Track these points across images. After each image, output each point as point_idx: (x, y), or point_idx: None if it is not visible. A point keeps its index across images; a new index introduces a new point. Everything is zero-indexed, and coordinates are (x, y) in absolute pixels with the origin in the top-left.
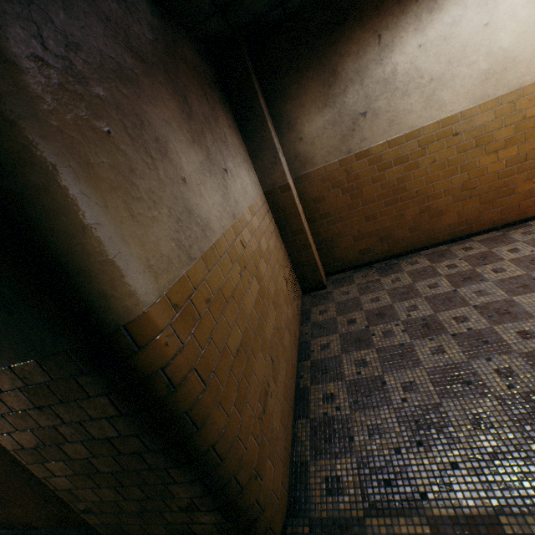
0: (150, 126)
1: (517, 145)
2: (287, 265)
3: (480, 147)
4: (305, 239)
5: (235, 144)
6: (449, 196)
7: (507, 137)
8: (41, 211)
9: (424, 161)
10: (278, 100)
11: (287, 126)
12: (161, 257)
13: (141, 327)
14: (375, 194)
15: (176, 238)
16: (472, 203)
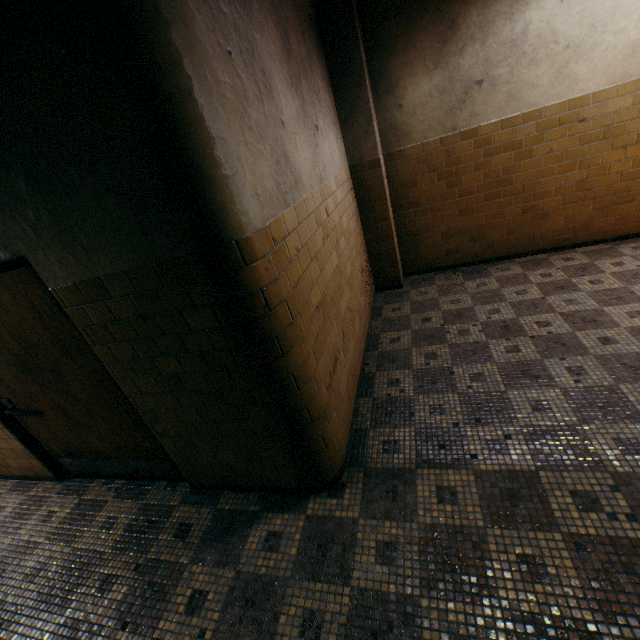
0: (258, 56)
1: None
2: (364, 254)
3: (607, 140)
4: (388, 228)
5: (326, 101)
6: (559, 197)
7: None
8: (185, 115)
9: (539, 150)
10: (381, 54)
11: (386, 88)
12: (265, 191)
13: (250, 246)
14: (476, 184)
15: (276, 179)
16: (584, 208)
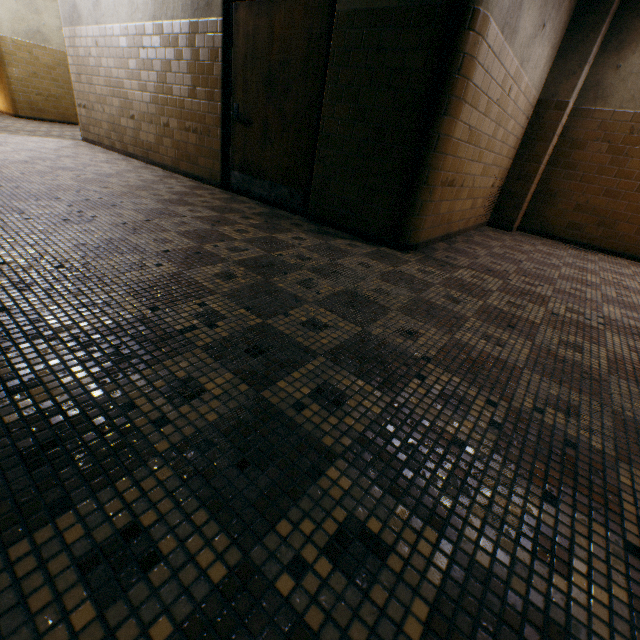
0: None
1: None
2: (500, 180)
3: None
4: (534, 170)
5: (560, 22)
6: None
7: None
8: None
9: None
10: (633, 10)
11: (616, 45)
12: (503, 0)
13: (478, 17)
14: (638, 171)
15: (509, 6)
16: None
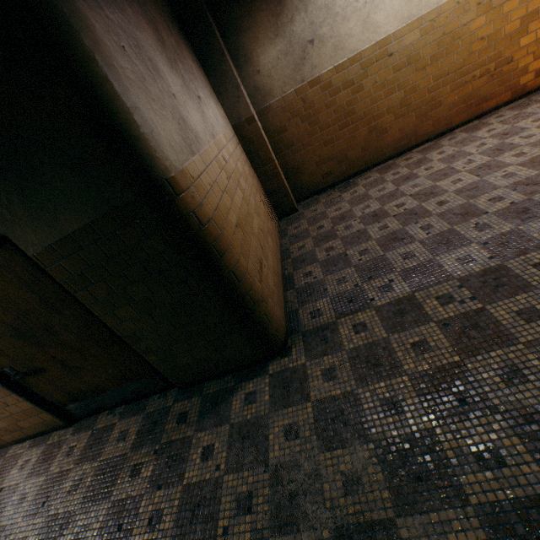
0: (143, 48)
1: (440, 61)
2: (262, 192)
3: (411, 65)
4: (274, 167)
5: (201, 78)
6: (390, 115)
7: (432, 54)
8: (107, 94)
9: (367, 83)
10: (233, 34)
11: (244, 60)
12: (176, 143)
13: (177, 181)
14: (330, 119)
15: (181, 135)
16: (410, 119)
